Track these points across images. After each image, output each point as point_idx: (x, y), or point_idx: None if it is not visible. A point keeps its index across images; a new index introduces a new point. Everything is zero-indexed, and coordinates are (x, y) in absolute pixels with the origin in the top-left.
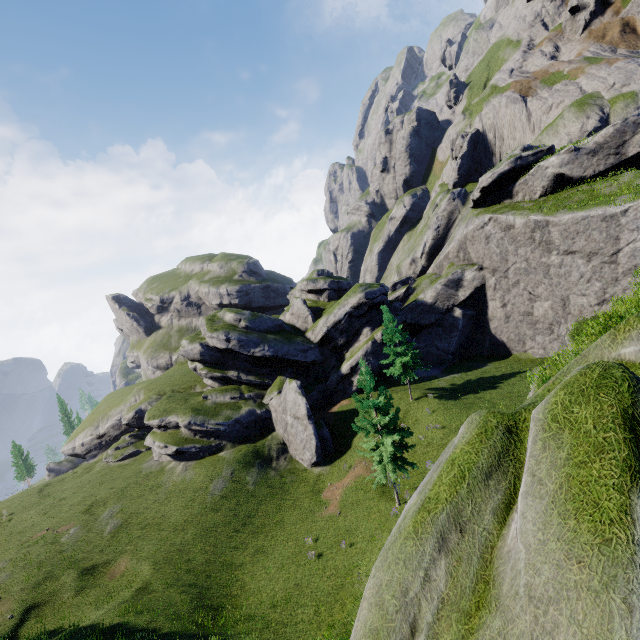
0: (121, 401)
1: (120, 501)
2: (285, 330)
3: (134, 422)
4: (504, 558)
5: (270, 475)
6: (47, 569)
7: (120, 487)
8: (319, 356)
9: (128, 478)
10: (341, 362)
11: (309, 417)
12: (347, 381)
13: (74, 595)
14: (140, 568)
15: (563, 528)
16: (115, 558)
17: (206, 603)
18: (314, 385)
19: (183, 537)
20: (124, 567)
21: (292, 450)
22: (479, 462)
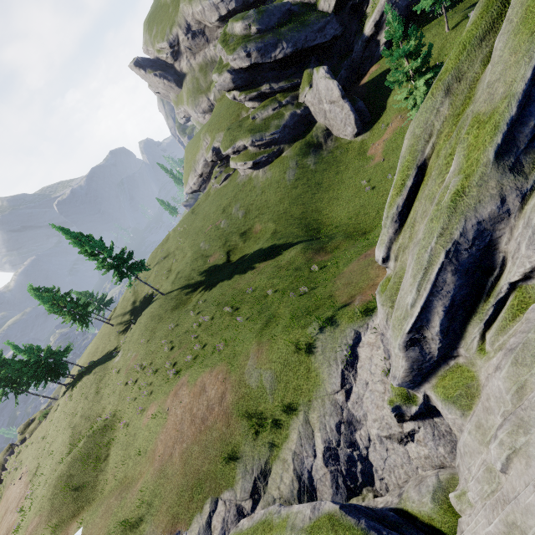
0: (198, 148)
1: (237, 202)
2: (295, 14)
3: (215, 158)
4: (482, 81)
5: (324, 155)
6: (224, 239)
7: (232, 196)
8: (338, 28)
9: (233, 190)
10: (363, 23)
11: (343, 97)
12: (373, 44)
13: (243, 244)
14: (268, 226)
15: (513, 42)
16: (252, 226)
17: (310, 229)
18: (340, 65)
19: (283, 207)
20: (259, 228)
21: (335, 132)
22: (477, 33)
